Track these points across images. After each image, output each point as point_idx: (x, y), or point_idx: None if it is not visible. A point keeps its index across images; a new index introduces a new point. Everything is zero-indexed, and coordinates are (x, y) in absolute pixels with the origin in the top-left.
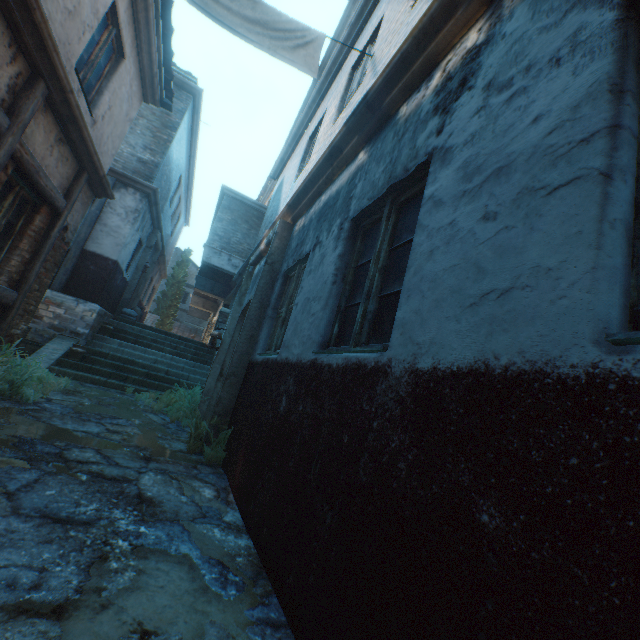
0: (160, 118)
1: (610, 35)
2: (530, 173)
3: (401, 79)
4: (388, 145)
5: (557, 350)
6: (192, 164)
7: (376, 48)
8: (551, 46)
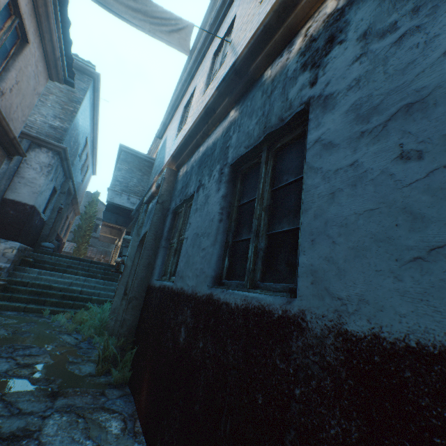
0: (67, 94)
1: None
2: None
3: (264, 48)
4: (258, 102)
5: None
6: (95, 129)
7: (233, 36)
8: None
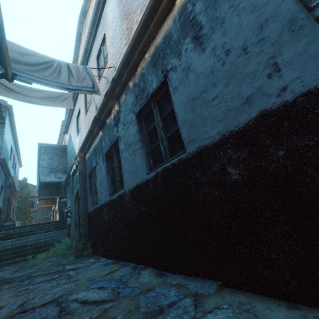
0: None
1: (135, 121)
2: (133, 146)
3: (103, 113)
4: (107, 131)
5: (143, 178)
6: (15, 137)
7: None
8: (129, 119)
